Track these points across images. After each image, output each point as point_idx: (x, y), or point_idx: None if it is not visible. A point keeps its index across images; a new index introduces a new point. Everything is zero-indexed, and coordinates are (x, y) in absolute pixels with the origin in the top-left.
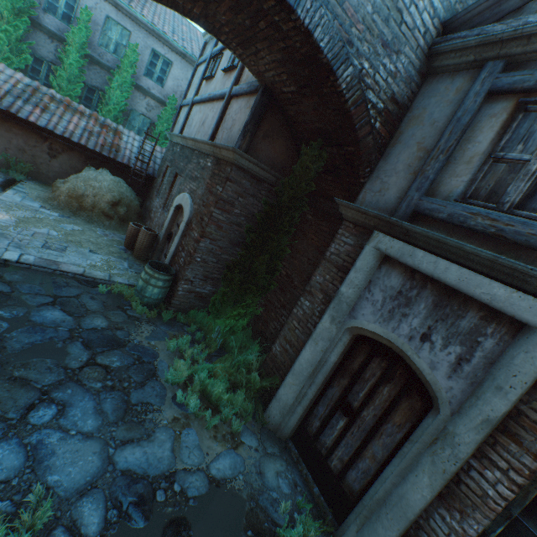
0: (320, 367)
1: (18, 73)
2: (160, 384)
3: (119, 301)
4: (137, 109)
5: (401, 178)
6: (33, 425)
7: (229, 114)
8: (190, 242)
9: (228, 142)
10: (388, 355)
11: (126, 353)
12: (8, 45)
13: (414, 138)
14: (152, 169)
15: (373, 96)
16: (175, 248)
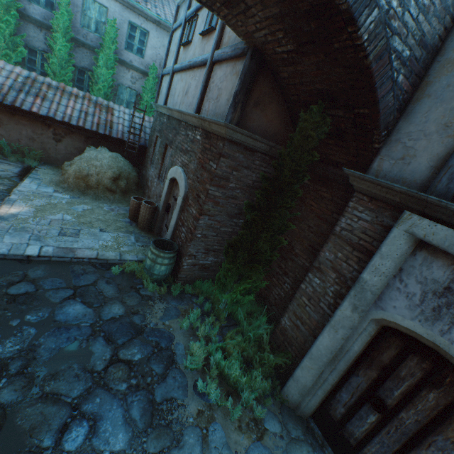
0: (342, 356)
1: (17, 67)
2: (180, 372)
3: (131, 280)
4: (123, 83)
5: (434, 142)
6: (68, 452)
7: (213, 82)
8: (189, 218)
9: (216, 113)
10: (432, 356)
11: (144, 341)
12: (4, 41)
13: (452, 89)
14: (143, 139)
15: (399, 43)
16: (175, 223)
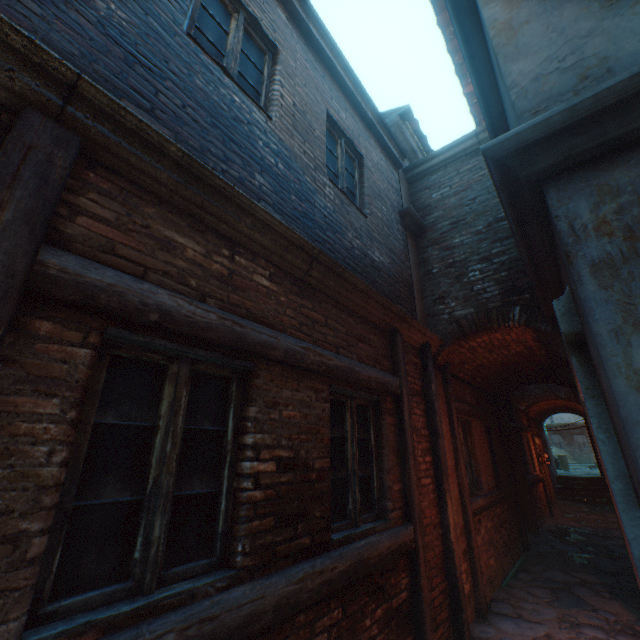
0: None
1: None
2: None
3: None
4: None
5: None
6: None
7: None
8: None
9: None
10: None
11: None
12: None
13: None
14: None
15: None
16: None
